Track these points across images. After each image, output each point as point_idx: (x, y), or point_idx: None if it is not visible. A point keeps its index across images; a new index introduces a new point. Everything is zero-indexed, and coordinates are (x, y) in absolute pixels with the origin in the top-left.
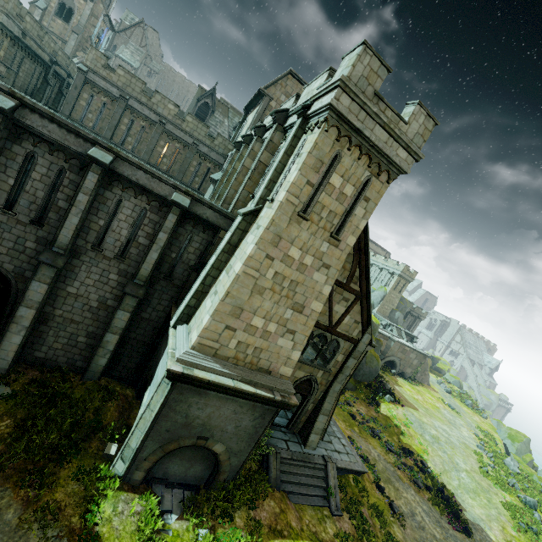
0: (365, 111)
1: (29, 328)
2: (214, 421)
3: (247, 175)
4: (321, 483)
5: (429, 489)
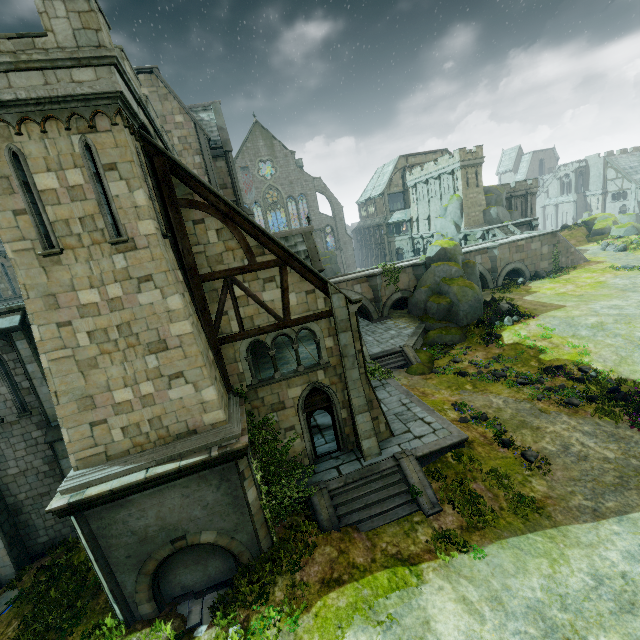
0: None
1: None
2: (171, 518)
3: None
4: (400, 489)
5: (593, 400)
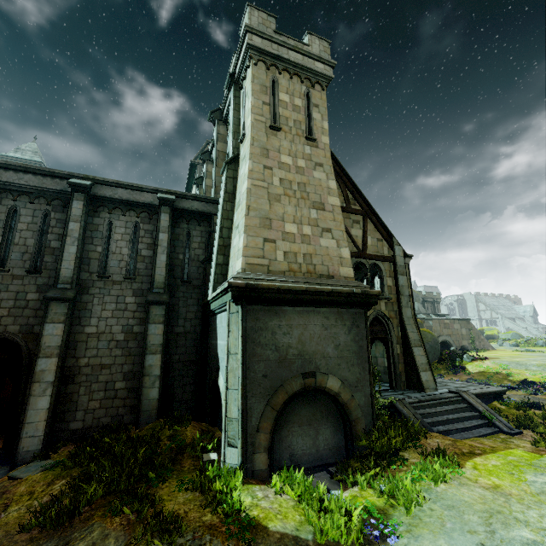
0: (275, 43)
1: (54, 382)
2: (309, 346)
3: (213, 168)
4: (471, 414)
5: None
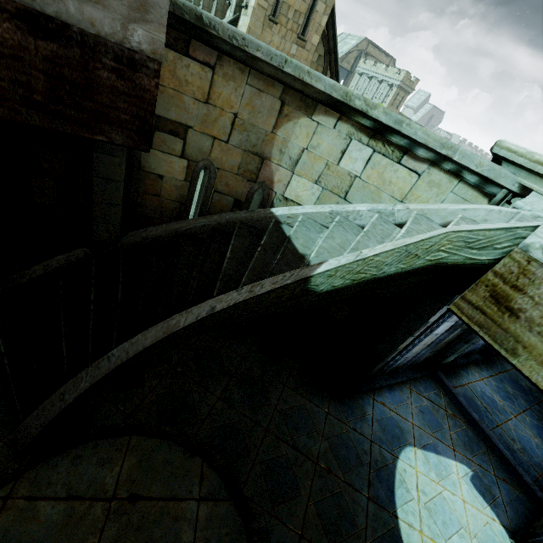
0: None
1: None
2: None
3: None
4: None
5: None
